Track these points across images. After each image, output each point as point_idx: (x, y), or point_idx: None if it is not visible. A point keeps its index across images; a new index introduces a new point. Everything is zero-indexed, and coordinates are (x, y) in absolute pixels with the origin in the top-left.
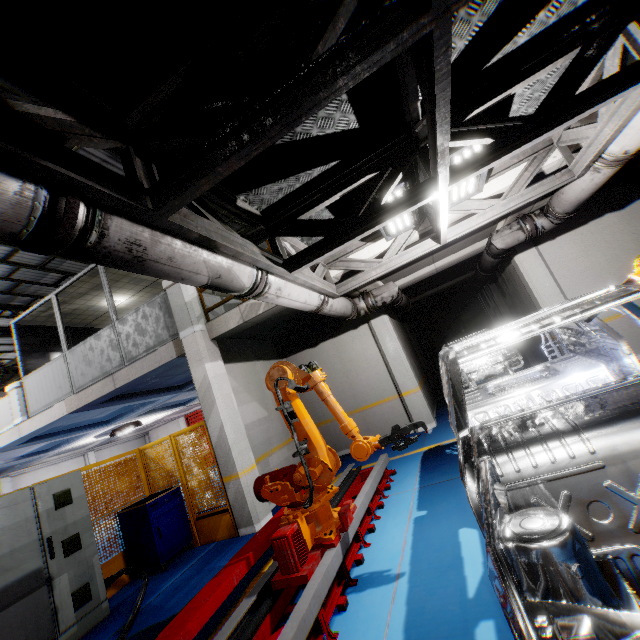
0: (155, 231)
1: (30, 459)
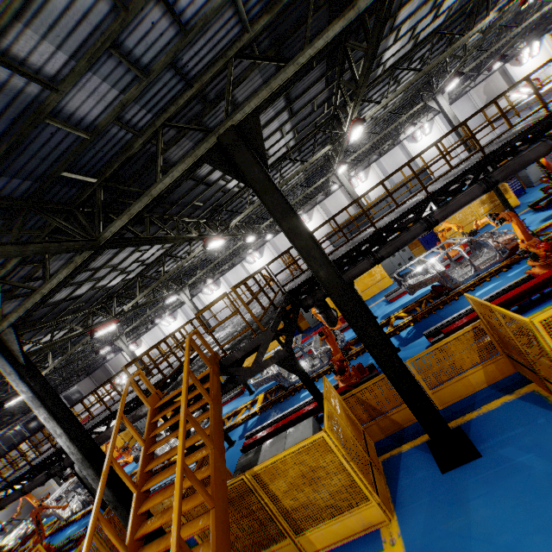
0: None
1: None
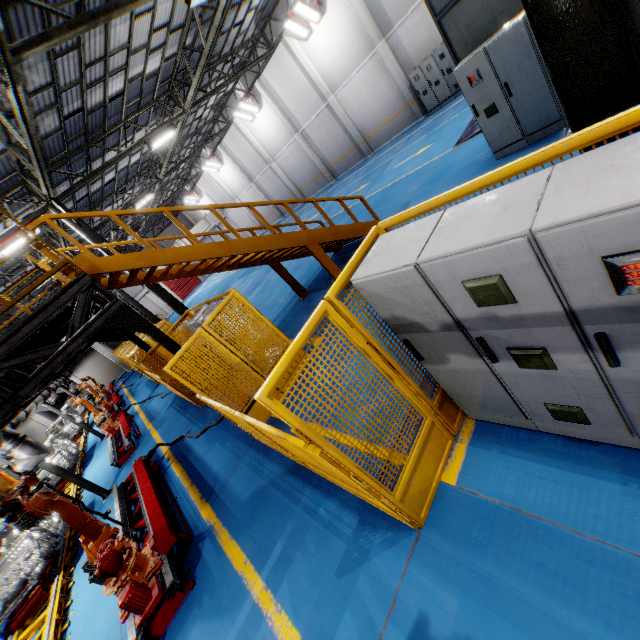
0: None
1: None
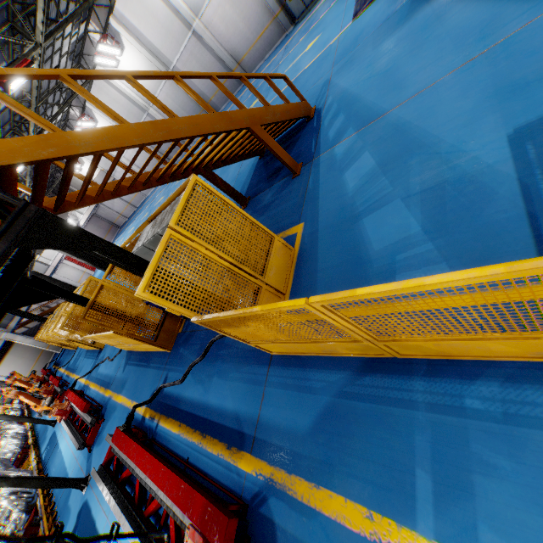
0: None
1: None
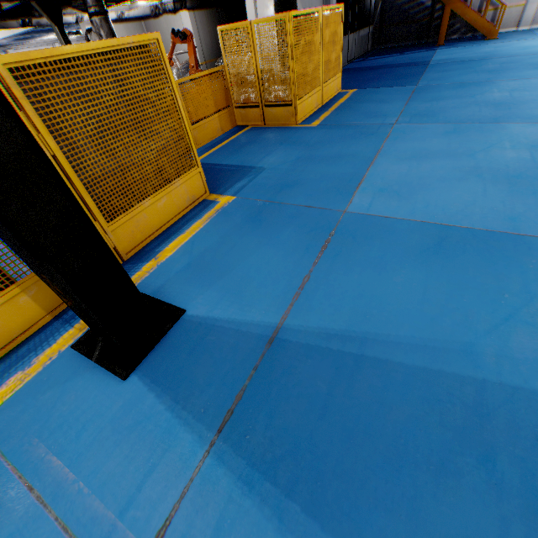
0: (41, 19)
1: (21, 42)
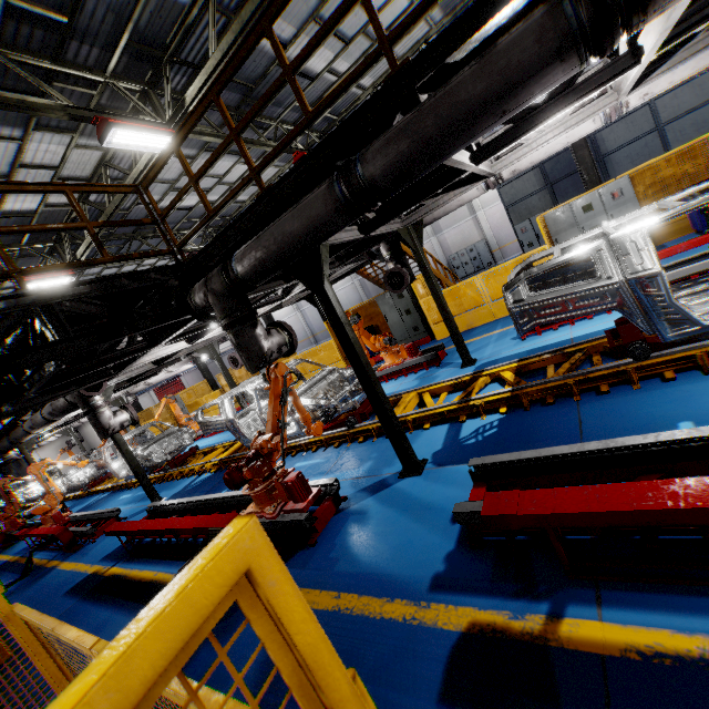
0: None
1: None
